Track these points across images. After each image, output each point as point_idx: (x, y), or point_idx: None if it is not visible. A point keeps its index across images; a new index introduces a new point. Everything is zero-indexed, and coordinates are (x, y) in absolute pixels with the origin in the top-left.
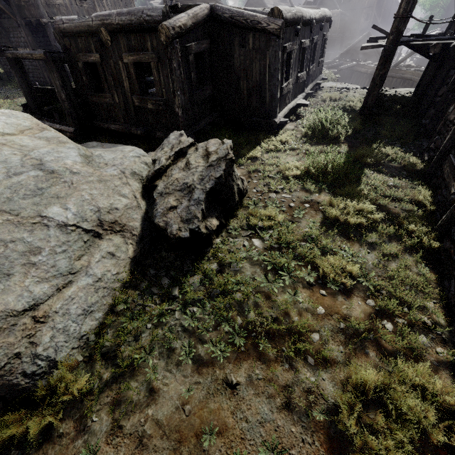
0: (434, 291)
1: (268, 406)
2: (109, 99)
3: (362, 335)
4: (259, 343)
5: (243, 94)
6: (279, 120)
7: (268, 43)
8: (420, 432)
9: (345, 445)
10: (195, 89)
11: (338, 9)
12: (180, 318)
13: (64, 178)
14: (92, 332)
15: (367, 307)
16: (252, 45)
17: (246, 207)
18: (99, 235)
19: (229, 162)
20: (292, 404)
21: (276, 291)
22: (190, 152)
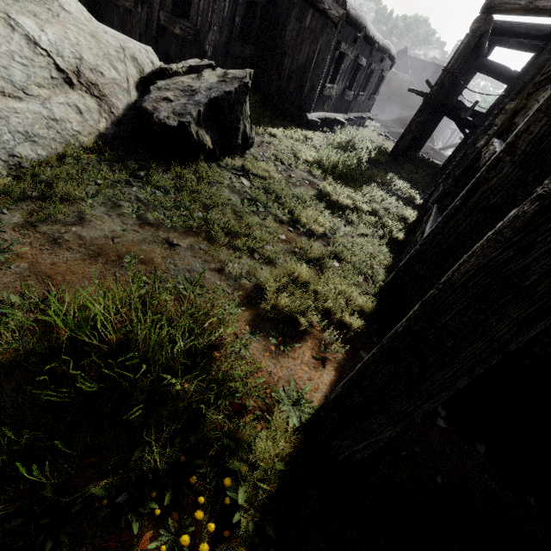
0: (384, 261)
1: (201, 265)
2: (130, 3)
3: (310, 255)
4: (212, 231)
5: (284, 74)
6: (311, 117)
7: (324, 28)
8: (326, 316)
9: (260, 303)
10: (235, 39)
11: (409, 76)
12: (138, 192)
13: (50, 5)
14: (28, 161)
15: (325, 250)
16: (309, 23)
17: (246, 159)
18: (71, 84)
19: (243, 86)
20: (225, 271)
21: (247, 211)
22: (207, 71)
